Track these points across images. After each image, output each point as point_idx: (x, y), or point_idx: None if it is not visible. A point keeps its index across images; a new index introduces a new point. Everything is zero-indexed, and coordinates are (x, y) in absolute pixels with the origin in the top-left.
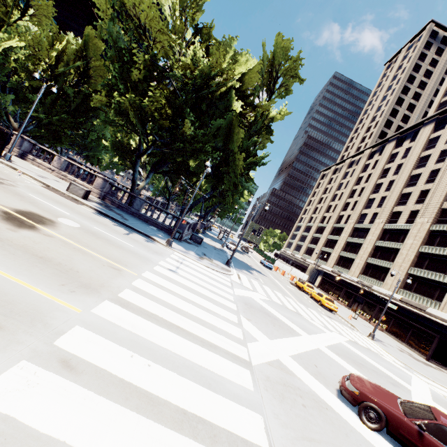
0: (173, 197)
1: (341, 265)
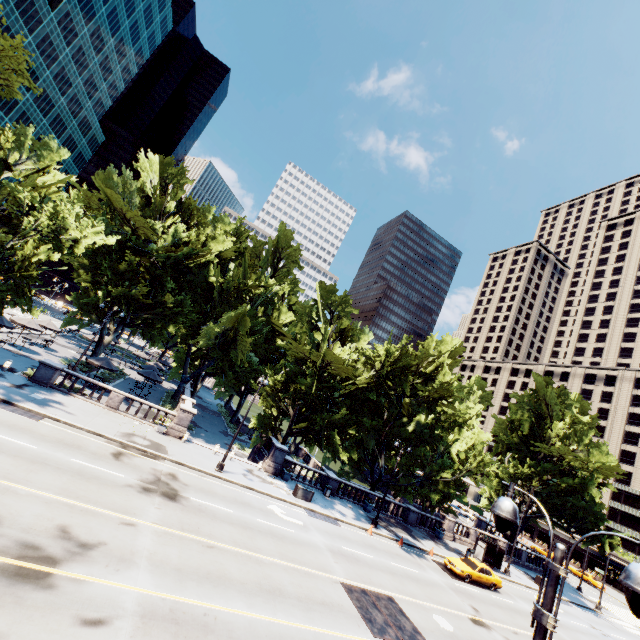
0: None
1: None
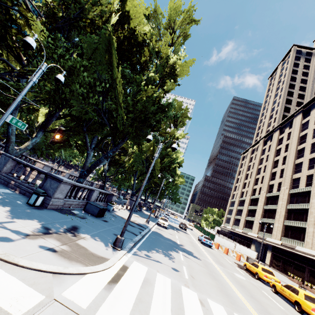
0: (108, 178)
1: (290, 236)
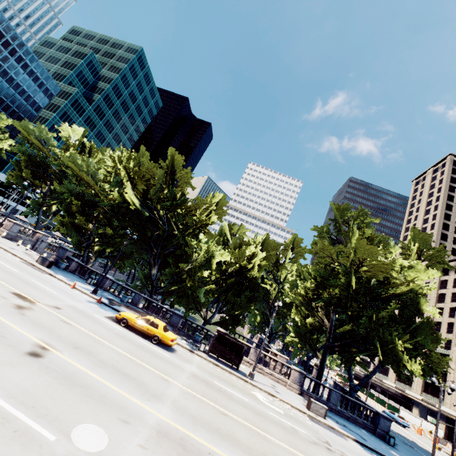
0: (274, 334)
1: None
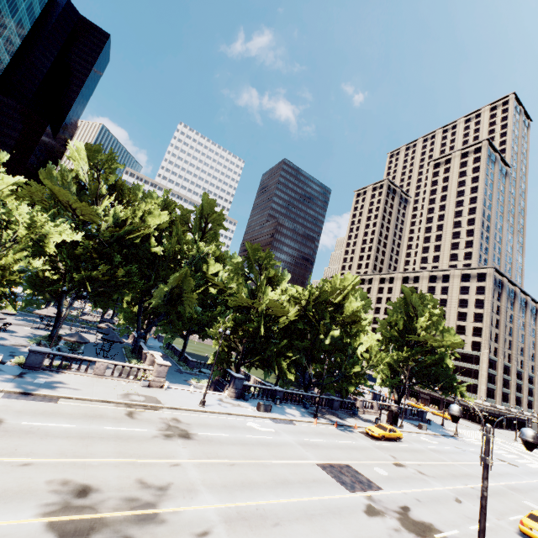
0: None
1: None
